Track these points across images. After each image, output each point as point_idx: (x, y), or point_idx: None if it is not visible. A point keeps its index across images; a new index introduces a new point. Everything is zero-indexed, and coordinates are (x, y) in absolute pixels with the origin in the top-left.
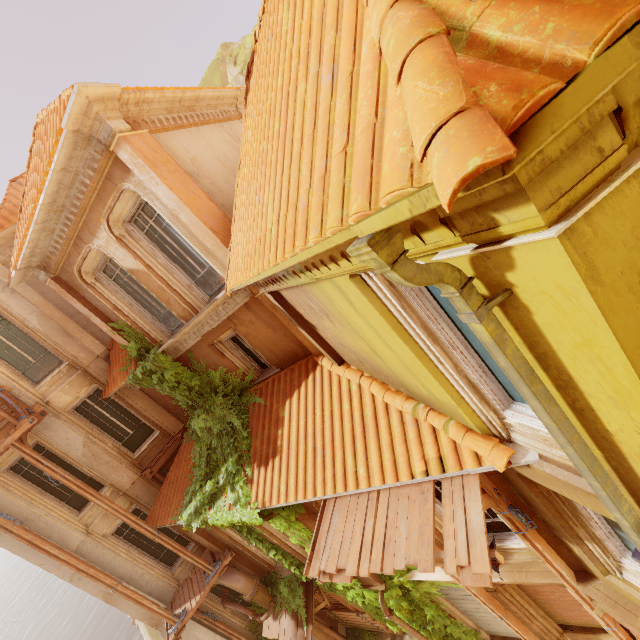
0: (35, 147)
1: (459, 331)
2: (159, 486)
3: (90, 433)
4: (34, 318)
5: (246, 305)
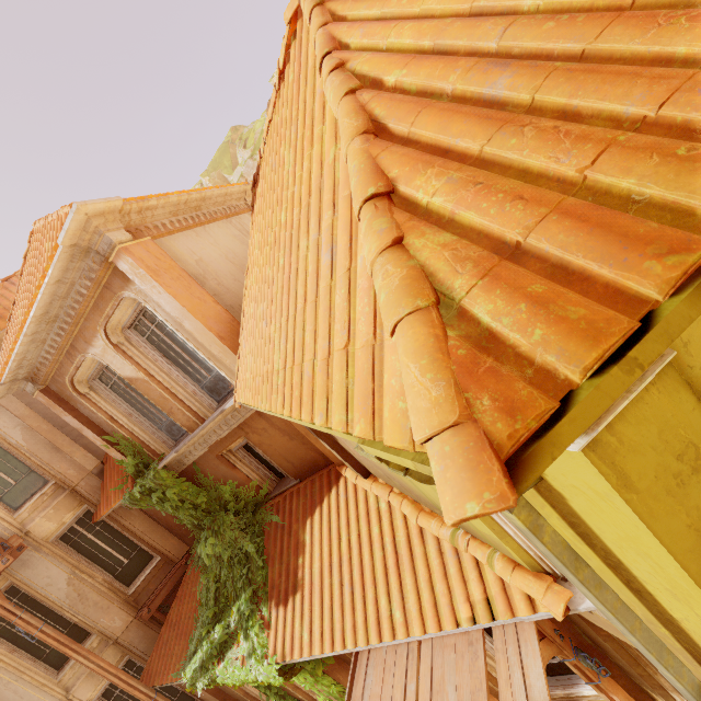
0: (30, 254)
1: None
2: (158, 628)
3: (76, 567)
4: (18, 433)
5: (258, 412)
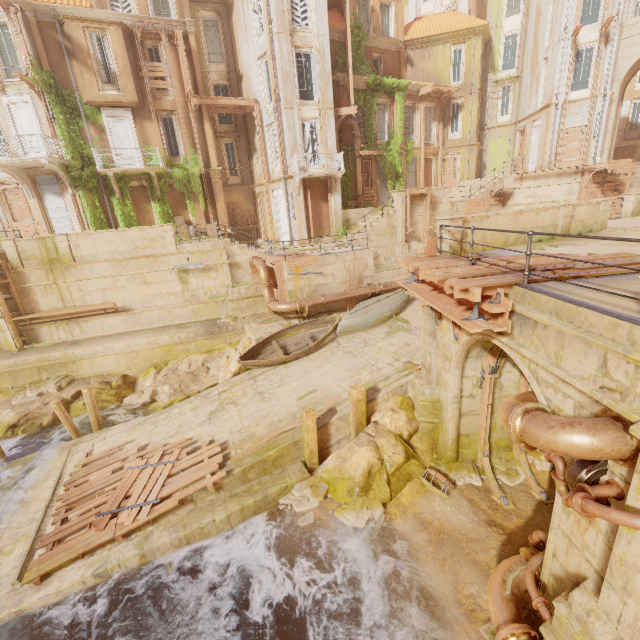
0: None
1: (453, 65)
2: None
3: None
4: None
5: (392, 52)
